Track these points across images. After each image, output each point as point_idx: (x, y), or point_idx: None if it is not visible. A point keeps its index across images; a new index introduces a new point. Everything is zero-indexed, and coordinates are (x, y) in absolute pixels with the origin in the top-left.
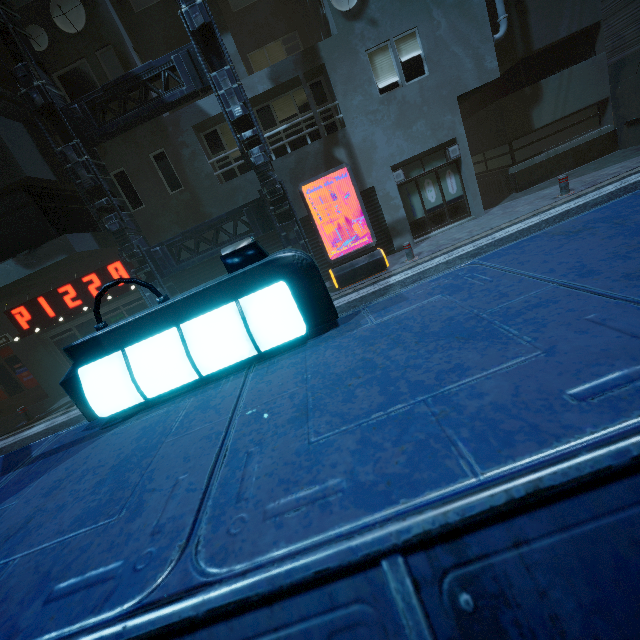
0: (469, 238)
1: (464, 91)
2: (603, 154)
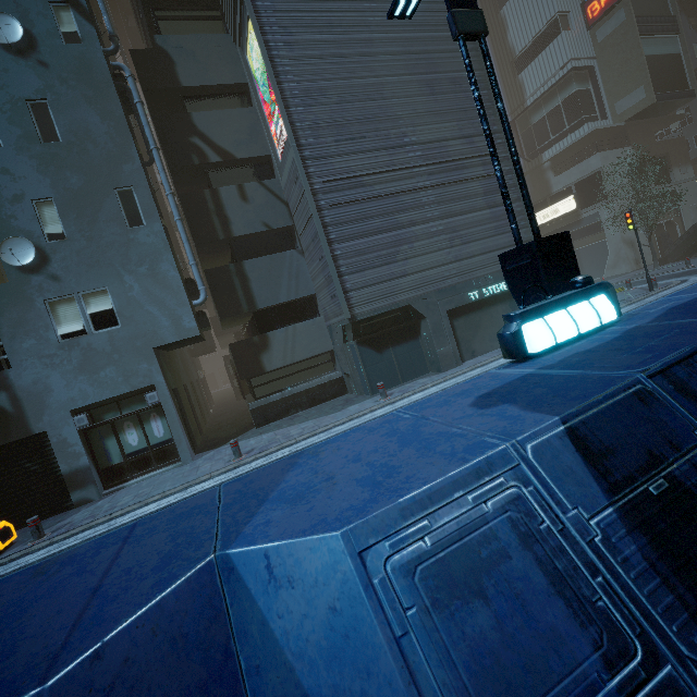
0: (114, 512)
1: (162, 343)
2: (335, 396)
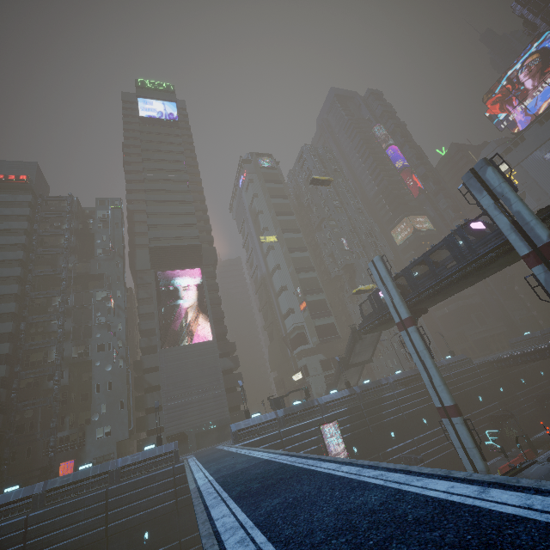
0: None
1: (119, 440)
2: None
